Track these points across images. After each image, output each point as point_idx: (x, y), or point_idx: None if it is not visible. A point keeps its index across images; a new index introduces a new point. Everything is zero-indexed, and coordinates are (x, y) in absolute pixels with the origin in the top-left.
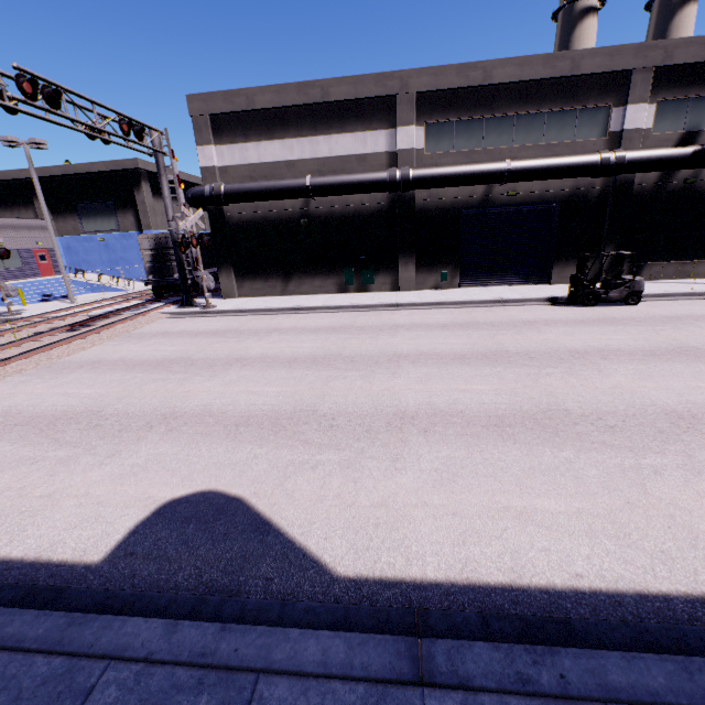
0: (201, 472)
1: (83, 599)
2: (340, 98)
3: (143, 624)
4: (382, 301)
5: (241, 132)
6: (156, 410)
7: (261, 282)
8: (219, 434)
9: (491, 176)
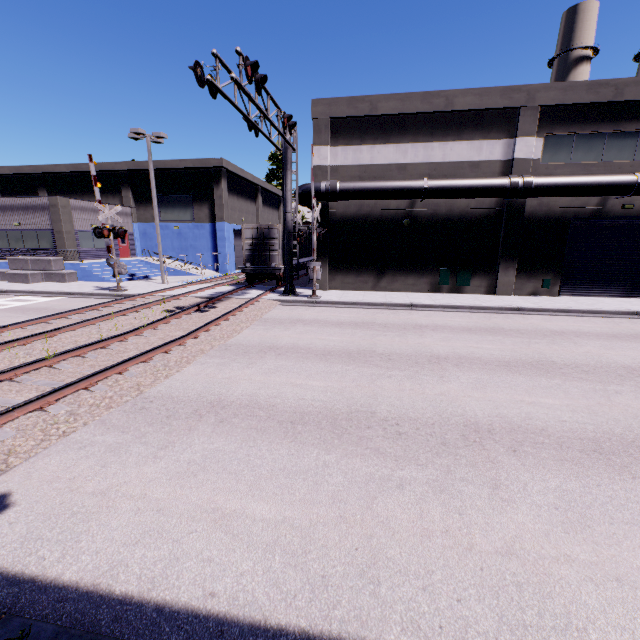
0: None
1: None
2: (463, 108)
3: None
4: (497, 303)
5: (358, 135)
6: (444, 417)
7: (353, 276)
8: (596, 464)
9: (619, 188)
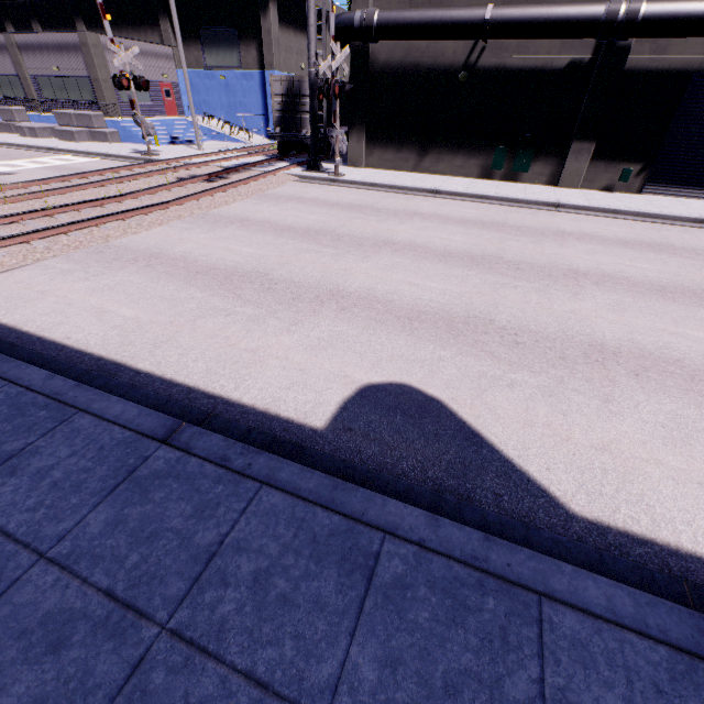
0: (388, 361)
1: (324, 462)
2: None
3: (403, 508)
4: (539, 197)
5: None
6: (321, 284)
7: (393, 152)
8: (394, 325)
9: None
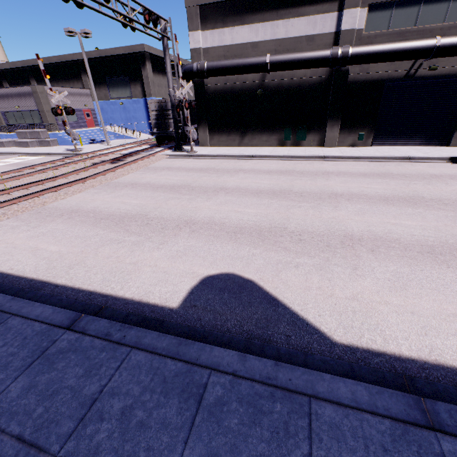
0: (220, 260)
1: (176, 329)
2: None
3: (224, 352)
4: (313, 153)
5: (221, 19)
6: (180, 217)
7: (225, 136)
8: (225, 237)
9: (420, 52)
